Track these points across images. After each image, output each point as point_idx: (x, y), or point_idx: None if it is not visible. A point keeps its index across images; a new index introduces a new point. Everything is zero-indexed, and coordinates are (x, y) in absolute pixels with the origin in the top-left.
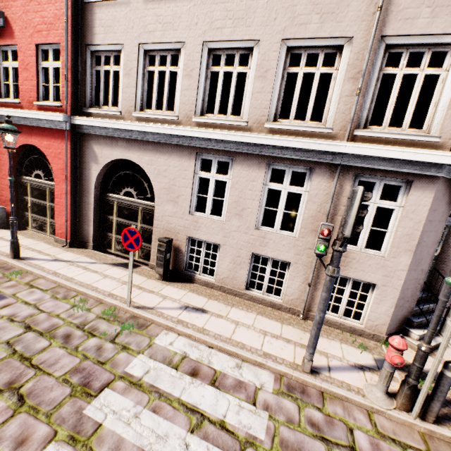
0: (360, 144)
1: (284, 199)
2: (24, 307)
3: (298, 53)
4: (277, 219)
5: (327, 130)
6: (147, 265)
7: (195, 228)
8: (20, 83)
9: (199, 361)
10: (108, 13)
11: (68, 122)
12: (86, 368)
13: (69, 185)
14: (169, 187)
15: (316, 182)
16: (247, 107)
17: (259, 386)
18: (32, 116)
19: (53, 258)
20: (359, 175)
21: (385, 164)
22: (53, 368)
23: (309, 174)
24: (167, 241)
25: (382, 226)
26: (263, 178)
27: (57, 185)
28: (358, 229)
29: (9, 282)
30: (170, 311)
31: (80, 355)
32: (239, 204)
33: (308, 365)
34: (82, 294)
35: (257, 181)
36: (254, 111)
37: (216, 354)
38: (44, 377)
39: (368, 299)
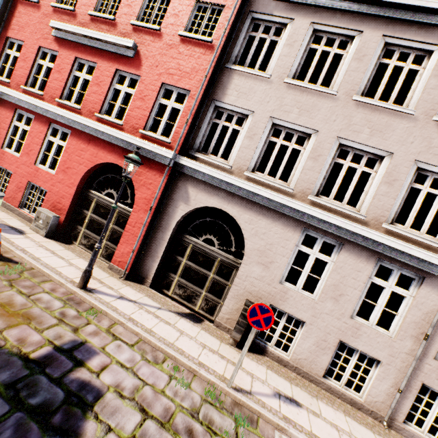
0: None
1: (386, 296)
2: (123, 372)
3: (425, 174)
4: (375, 314)
5: None
6: (206, 318)
7: (281, 298)
8: (130, 108)
9: None
10: (246, 83)
11: (173, 159)
12: None
13: (149, 217)
14: (263, 250)
15: (424, 291)
16: (367, 203)
17: None
18: (135, 142)
19: (118, 294)
20: None
21: None
22: None
23: (418, 281)
24: None
25: (393, 309)
26: (370, 271)
27: (134, 212)
28: None
29: (89, 326)
30: (268, 400)
31: None
32: (338, 288)
33: None
34: (169, 357)
35: (363, 272)
36: (374, 209)
37: None
38: None
39: None
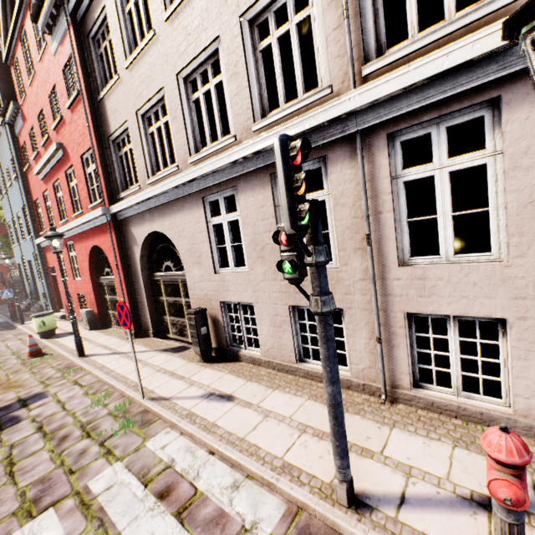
0: (369, 83)
1: None
2: (53, 406)
3: (264, 20)
4: None
5: (323, 93)
6: None
7: (224, 289)
8: (80, 195)
9: (183, 475)
10: (113, 100)
11: (108, 213)
12: (52, 478)
13: (122, 274)
14: (191, 248)
15: (335, 175)
16: (232, 119)
17: (249, 525)
18: (87, 220)
19: (112, 351)
20: (396, 134)
21: (428, 94)
22: (25, 476)
23: (325, 167)
24: (195, 312)
25: None
26: (272, 198)
27: (116, 277)
28: (302, 212)
29: (61, 381)
30: (186, 402)
31: (59, 461)
32: (257, 242)
33: (341, 491)
34: (112, 387)
35: (266, 205)
36: (238, 119)
37: (213, 464)
38: (9, 487)
39: (501, 351)
